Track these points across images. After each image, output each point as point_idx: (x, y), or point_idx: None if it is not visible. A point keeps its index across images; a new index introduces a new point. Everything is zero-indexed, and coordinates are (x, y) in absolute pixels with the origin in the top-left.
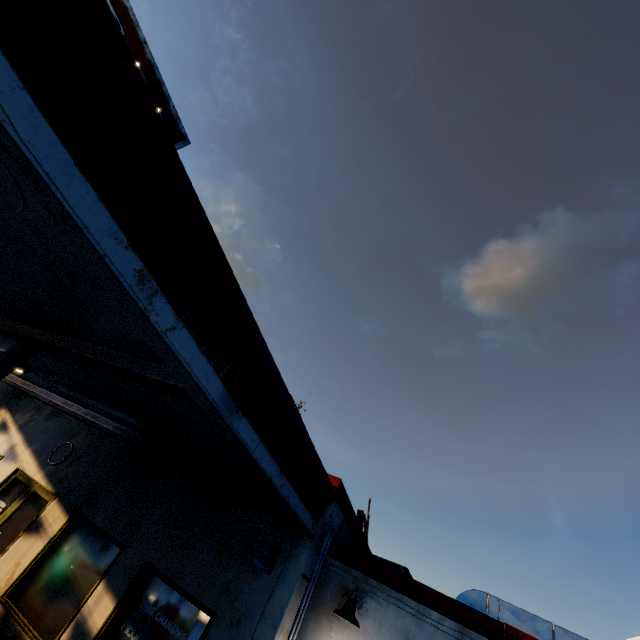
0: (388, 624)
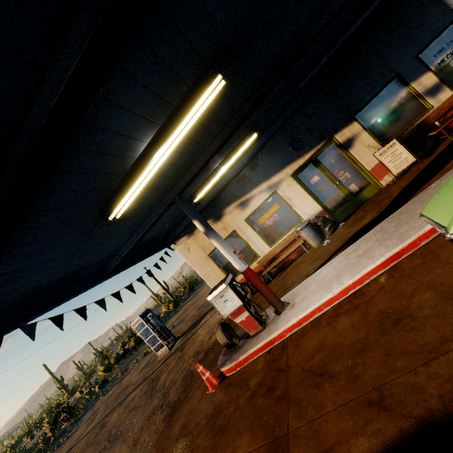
0: None
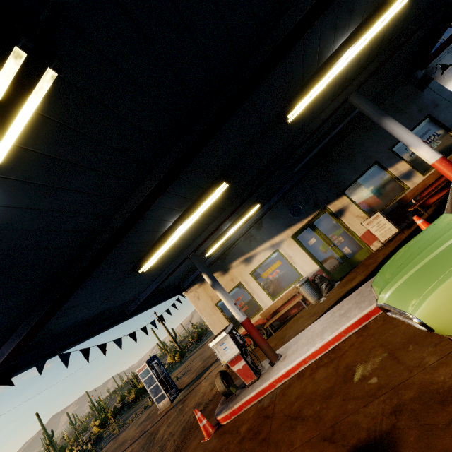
0: (447, 63)
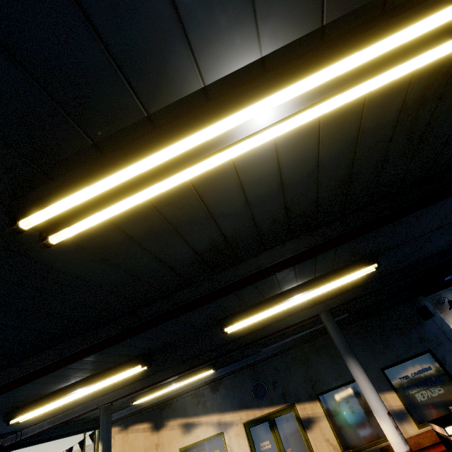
0: None
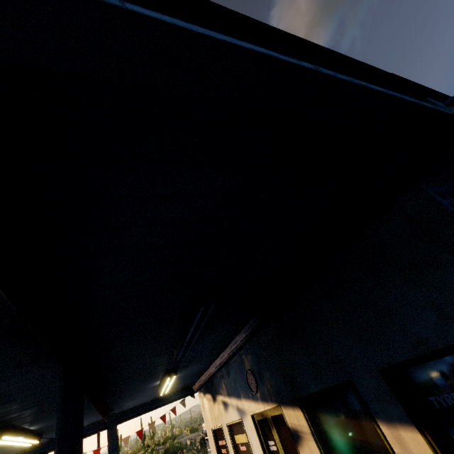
0: None
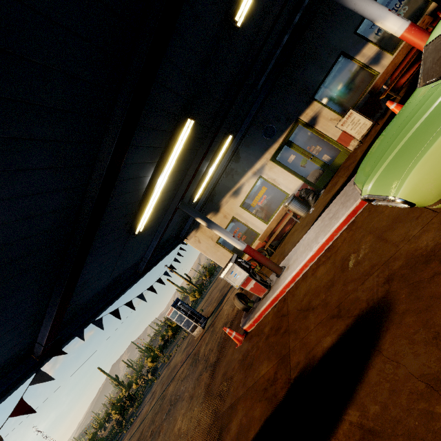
0: None
